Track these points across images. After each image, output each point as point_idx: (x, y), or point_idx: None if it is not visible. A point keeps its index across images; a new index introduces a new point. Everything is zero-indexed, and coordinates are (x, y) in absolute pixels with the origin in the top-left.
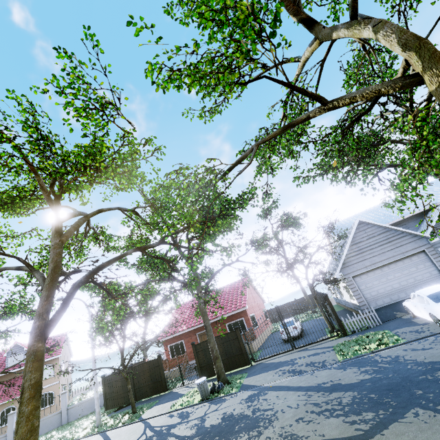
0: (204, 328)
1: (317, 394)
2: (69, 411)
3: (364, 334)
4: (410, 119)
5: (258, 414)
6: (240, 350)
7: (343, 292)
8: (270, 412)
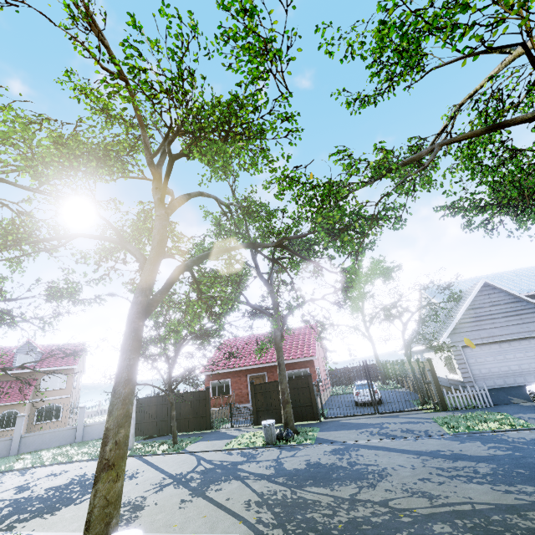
0: (258, 370)
1: (436, 459)
2: (85, 429)
3: (471, 412)
4: None
5: (359, 467)
6: (310, 401)
7: (437, 364)
8: (375, 467)
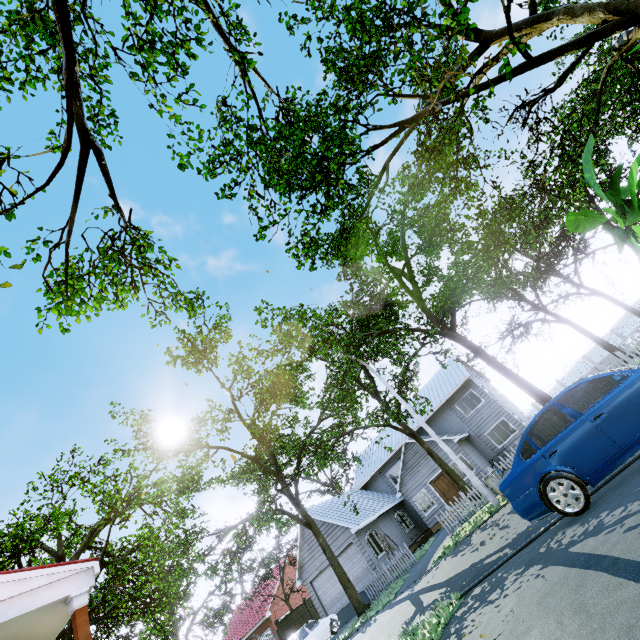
0: None
1: None
2: None
3: None
4: (128, 601)
5: None
6: None
7: None
8: None
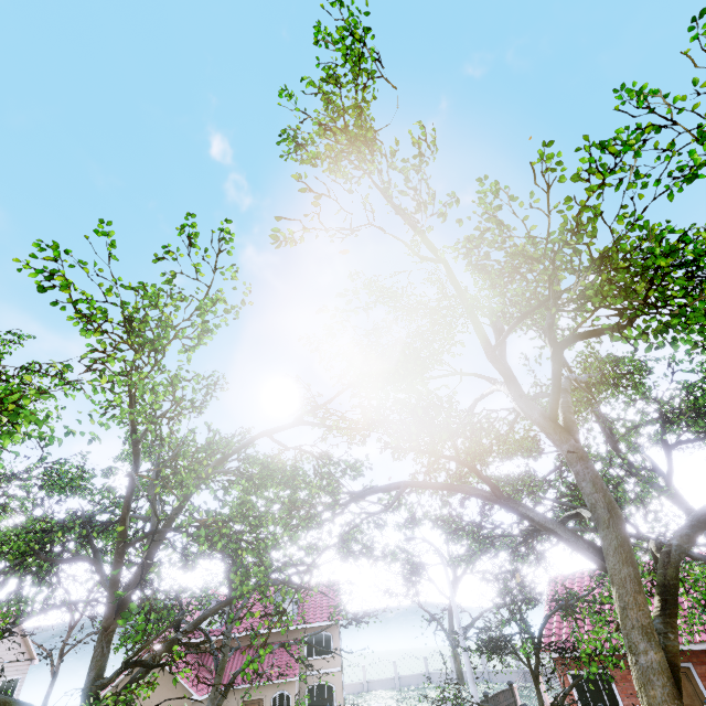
0: None
1: None
2: None
3: None
4: None
5: None
6: None
7: None
8: None
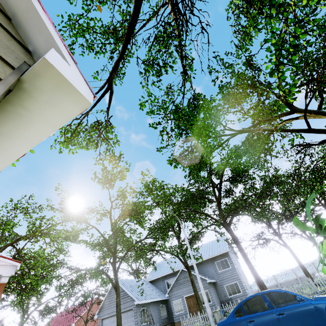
0: None
1: None
2: None
3: None
4: (15, 282)
5: None
6: None
7: None
8: None
